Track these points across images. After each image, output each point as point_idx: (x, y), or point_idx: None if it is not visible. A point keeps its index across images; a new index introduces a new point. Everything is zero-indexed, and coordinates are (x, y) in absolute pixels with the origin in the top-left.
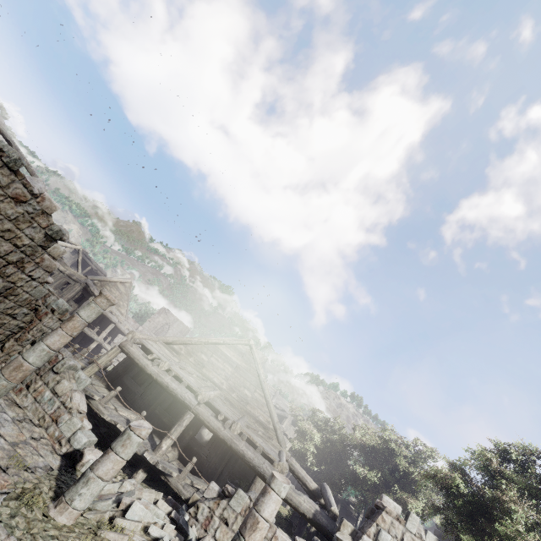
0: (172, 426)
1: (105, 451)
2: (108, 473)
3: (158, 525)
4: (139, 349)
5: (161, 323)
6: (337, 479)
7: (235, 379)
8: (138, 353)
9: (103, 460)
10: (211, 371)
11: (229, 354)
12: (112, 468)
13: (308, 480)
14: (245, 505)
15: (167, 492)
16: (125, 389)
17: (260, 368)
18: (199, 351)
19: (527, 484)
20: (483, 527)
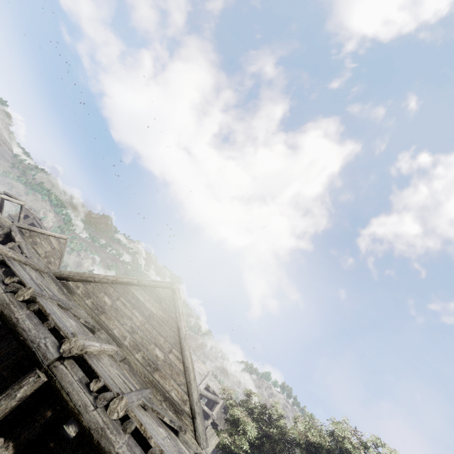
0: None
1: None
2: None
3: None
4: None
5: None
6: None
7: (144, 333)
8: None
9: None
10: (113, 319)
11: (142, 298)
12: None
13: None
14: None
15: None
16: None
17: (182, 320)
18: (102, 291)
19: None
20: None
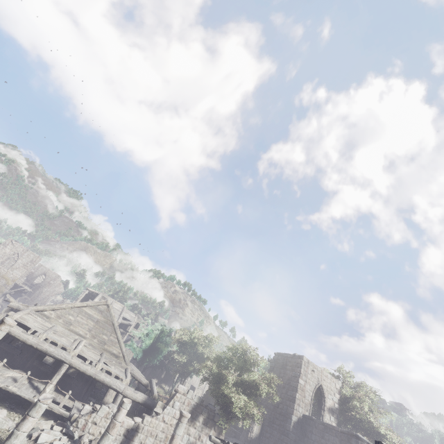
0: (53, 376)
1: (24, 417)
2: (29, 428)
3: (57, 439)
4: (18, 328)
5: (7, 254)
6: (163, 363)
7: (96, 330)
8: (18, 332)
9: (25, 423)
10: (77, 327)
11: (91, 313)
12: (32, 425)
13: (142, 380)
14: (106, 412)
15: (49, 413)
16: (3, 353)
17: (115, 320)
18: (67, 313)
19: (241, 363)
20: (220, 385)
